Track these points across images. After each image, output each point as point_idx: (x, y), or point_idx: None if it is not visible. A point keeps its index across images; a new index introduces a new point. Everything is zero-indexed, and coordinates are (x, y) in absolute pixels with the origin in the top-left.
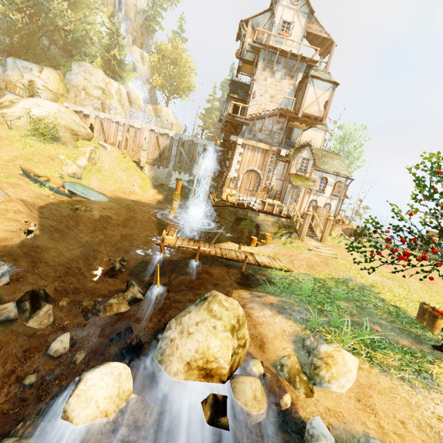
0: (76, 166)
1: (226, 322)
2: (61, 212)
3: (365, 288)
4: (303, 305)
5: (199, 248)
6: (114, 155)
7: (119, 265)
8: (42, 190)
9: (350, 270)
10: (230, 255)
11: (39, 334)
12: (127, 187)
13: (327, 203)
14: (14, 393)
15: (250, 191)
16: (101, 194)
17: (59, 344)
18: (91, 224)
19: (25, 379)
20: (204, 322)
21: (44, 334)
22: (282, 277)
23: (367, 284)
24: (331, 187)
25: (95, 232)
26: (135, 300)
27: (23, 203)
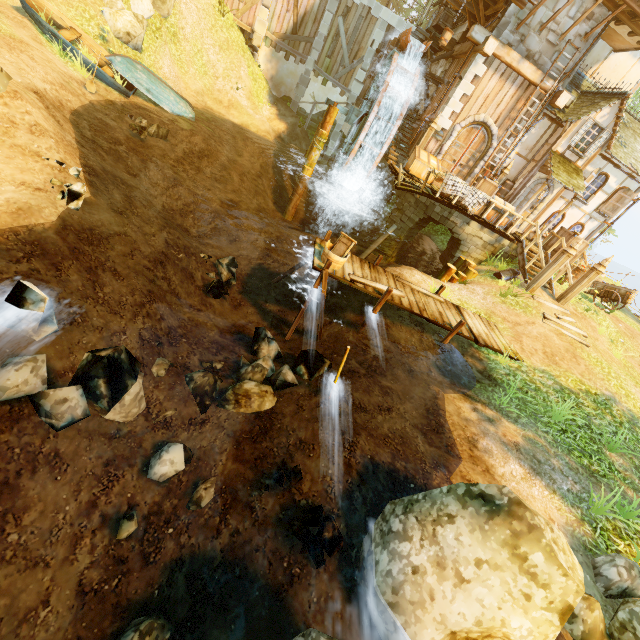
0: (132, 15)
1: (556, 595)
2: (113, 132)
3: (637, 425)
4: (562, 455)
5: (388, 292)
6: (204, 2)
7: (227, 273)
8: (68, 63)
9: (610, 377)
10: (431, 311)
11: (126, 432)
12: (224, 91)
13: (578, 224)
14: (104, 548)
15: (459, 166)
16: (182, 101)
17: (169, 467)
18: (169, 169)
19: (121, 533)
20: (498, 571)
21: (135, 433)
22: (509, 372)
23: (637, 415)
24: (604, 197)
25: (176, 186)
26: (284, 385)
27: (40, 101)
